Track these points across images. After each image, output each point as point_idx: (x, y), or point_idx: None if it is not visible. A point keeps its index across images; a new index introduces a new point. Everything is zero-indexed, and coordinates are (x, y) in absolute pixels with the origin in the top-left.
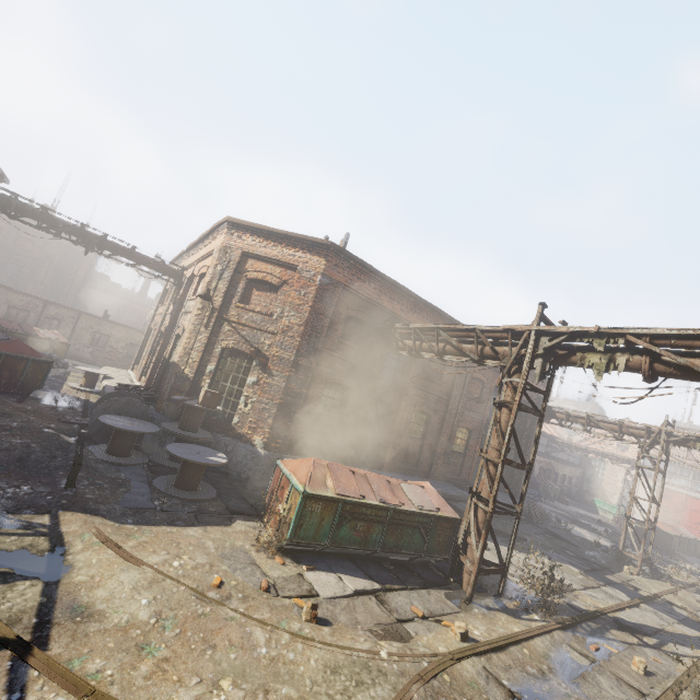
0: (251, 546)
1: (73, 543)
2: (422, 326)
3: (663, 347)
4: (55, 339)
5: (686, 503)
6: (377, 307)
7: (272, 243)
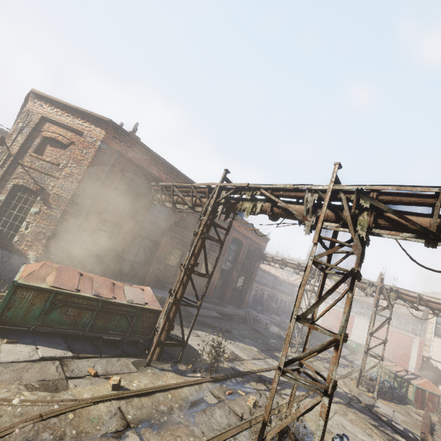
0: None
1: None
2: (165, 184)
3: (278, 197)
4: None
5: (338, 315)
6: (148, 173)
7: (66, 113)
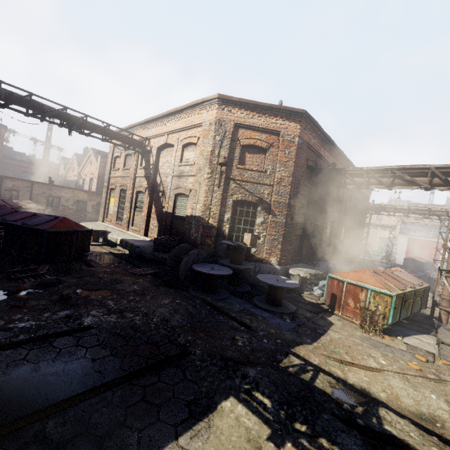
0: (363, 333)
1: (331, 370)
2: (376, 168)
3: None
4: (33, 207)
5: (423, 244)
6: (317, 156)
7: (257, 114)
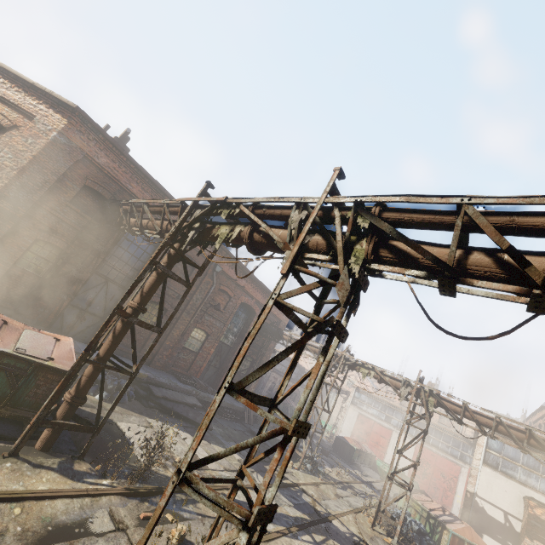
0: None
1: None
2: (136, 201)
3: (261, 217)
4: None
5: (373, 427)
6: (126, 192)
7: (17, 88)
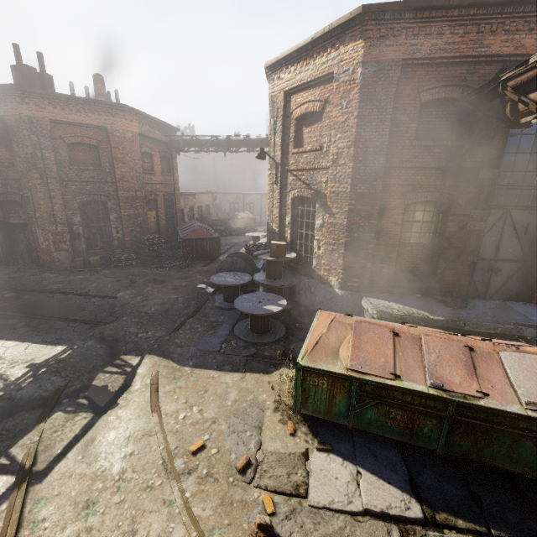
0: (273, 402)
1: (137, 382)
2: None
3: None
4: (246, 217)
5: None
6: (479, 64)
7: (304, 62)
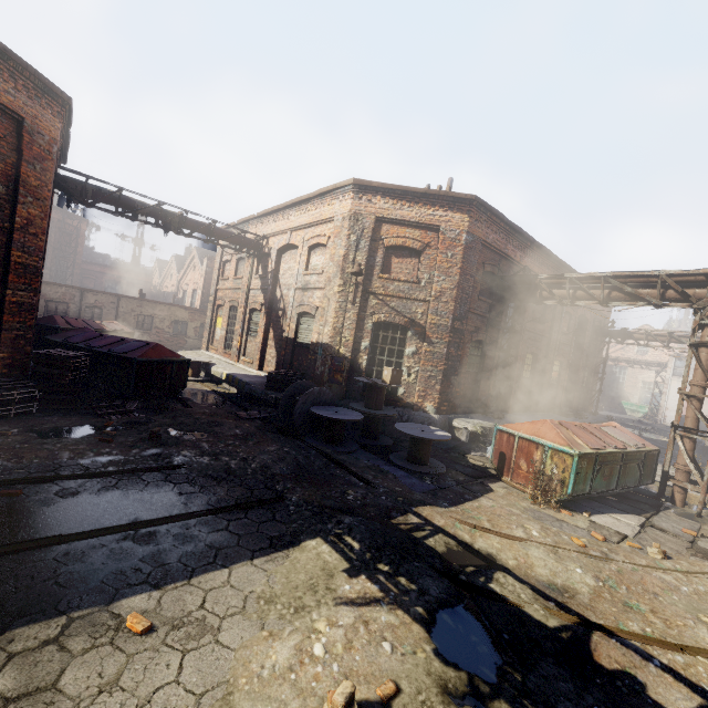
0: (532, 505)
1: (457, 533)
2: (583, 275)
3: None
4: (120, 330)
5: None
6: (503, 258)
7: (408, 203)
